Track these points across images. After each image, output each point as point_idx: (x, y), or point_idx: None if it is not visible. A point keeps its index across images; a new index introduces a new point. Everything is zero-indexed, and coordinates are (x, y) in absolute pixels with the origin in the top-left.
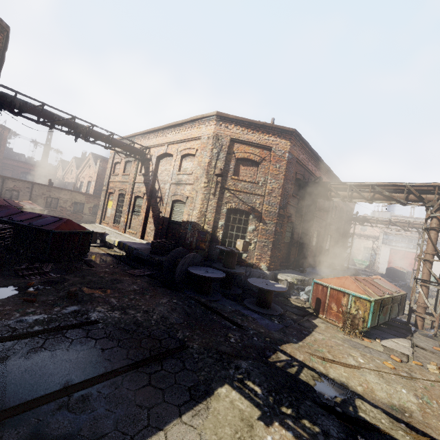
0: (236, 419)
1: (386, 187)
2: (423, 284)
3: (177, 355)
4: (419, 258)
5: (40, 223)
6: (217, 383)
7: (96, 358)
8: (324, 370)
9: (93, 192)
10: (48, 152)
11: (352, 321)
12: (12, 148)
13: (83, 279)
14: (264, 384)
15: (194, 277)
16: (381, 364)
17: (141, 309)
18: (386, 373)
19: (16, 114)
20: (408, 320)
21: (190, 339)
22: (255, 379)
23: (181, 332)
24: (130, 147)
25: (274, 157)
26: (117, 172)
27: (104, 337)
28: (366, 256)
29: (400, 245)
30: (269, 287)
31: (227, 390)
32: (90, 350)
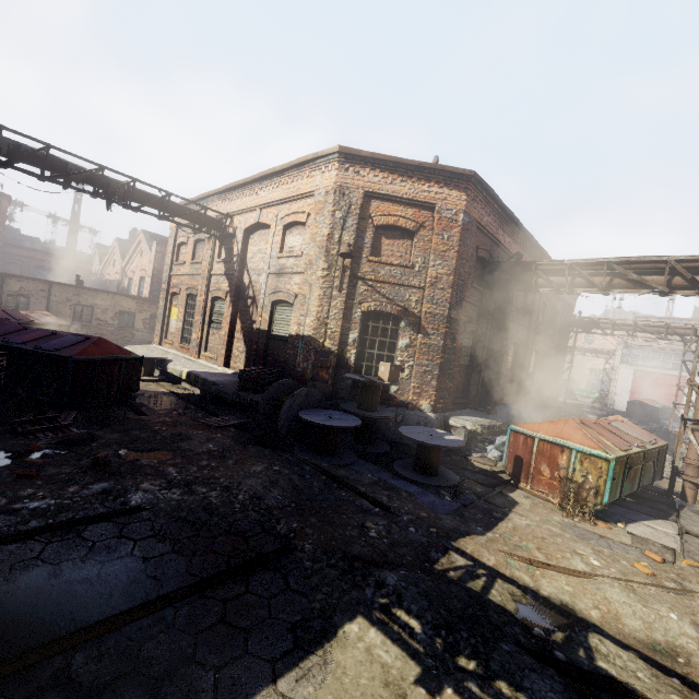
0: (375, 684)
1: (633, 265)
2: (696, 428)
3: (274, 563)
4: (690, 384)
5: (53, 345)
6: (343, 615)
7: (132, 575)
8: (532, 583)
9: (148, 295)
10: (76, 234)
11: (576, 493)
12: (18, 229)
13: (125, 436)
14: (426, 615)
15: (311, 427)
16: (629, 567)
17: (219, 483)
18: (639, 584)
19: (4, 165)
20: (670, 489)
21: (298, 535)
22: (410, 605)
23: (284, 522)
24: (200, 216)
25: (440, 221)
26: (182, 259)
27: (150, 535)
28: (594, 383)
29: (650, 363)
30: (435, 440)
31: (360, 628)
32: (122, 561)
